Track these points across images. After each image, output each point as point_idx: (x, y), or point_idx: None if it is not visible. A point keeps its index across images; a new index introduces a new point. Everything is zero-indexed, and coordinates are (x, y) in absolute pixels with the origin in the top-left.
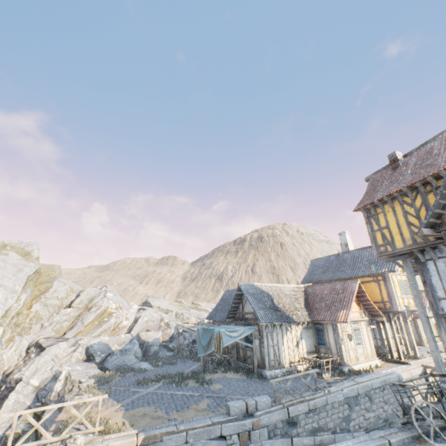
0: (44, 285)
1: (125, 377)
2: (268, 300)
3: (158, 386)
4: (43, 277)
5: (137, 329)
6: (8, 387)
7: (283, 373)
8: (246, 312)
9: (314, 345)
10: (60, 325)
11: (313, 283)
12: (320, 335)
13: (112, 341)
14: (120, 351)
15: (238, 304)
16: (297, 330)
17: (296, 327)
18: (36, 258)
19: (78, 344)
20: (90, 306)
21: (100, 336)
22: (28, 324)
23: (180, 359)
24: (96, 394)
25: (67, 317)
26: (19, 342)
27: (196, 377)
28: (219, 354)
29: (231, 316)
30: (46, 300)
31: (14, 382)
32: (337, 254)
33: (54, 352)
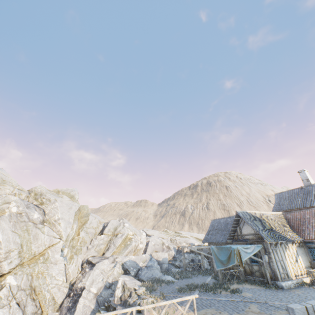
0: (83, 218)
1: (162, 286)
2: (262, 223)
3: (197, 293)
4: (82, 213)
5: (149, 251)
6: (76, 294)
7: (294, 284)
8: (245, 234)
9: (308, 261)
10: (99, 247)
11: (283, 212)
12: (314, 252)
13: (137, 259)
14: (145, 267)
15: (236, 228)
16: (293, 248)
17: (291, 246)
18: (77, 200)
19: (115, 261)
20: (116, 233)
21: (127, 255)
22: (79, 246)
23: (191, 274)
24: (156, 298)
25: (102, 241)
26: (76, 259)
27: (223, 286)
28: (241, 267)
29: (230, 237)
30: (86, 229)
31: (79, 289)
32: (301, 187)
33: (101, 267)
